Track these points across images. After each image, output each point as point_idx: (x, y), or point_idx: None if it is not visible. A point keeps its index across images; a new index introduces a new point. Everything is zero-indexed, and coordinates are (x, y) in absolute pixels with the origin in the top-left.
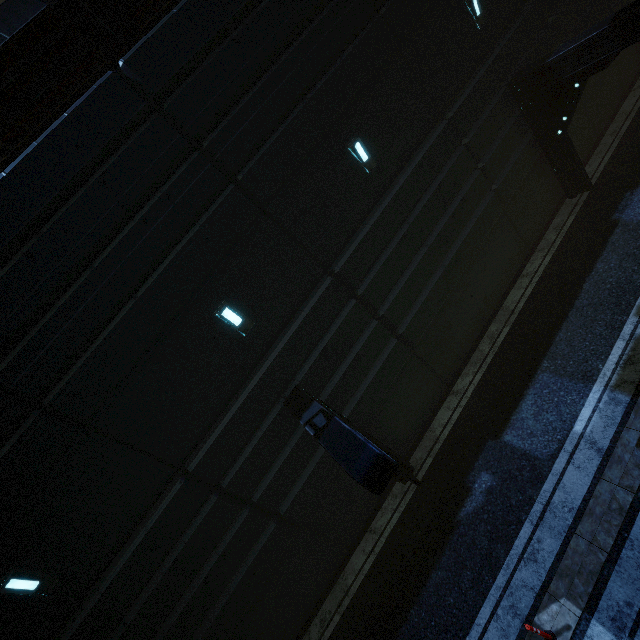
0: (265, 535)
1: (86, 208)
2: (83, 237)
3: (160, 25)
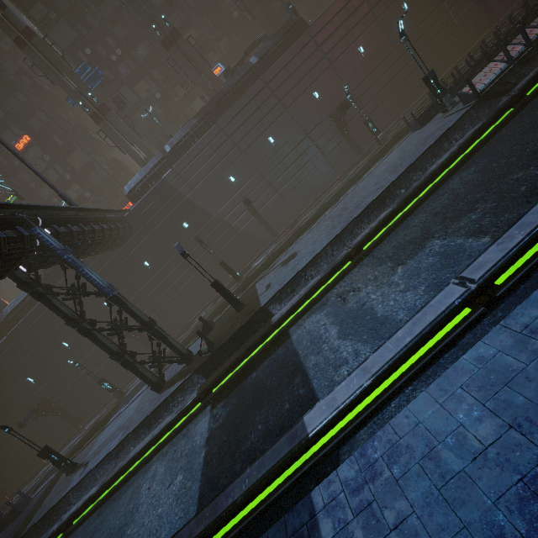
0: (39, 427)
1: (1, 360)
2: (0, 364)
3: (15, 328)
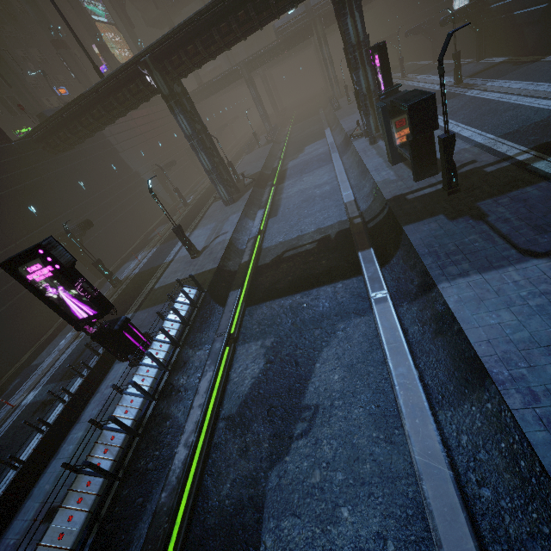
0: None
1: None
2: None
3: None
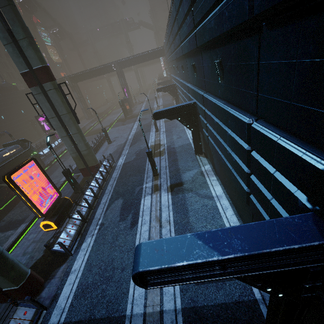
0: None
1: None
2: None
3: None
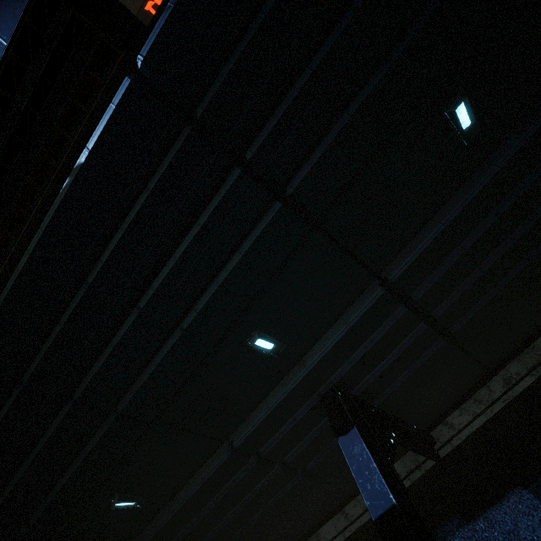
0: None
1: None
2: None
3: None
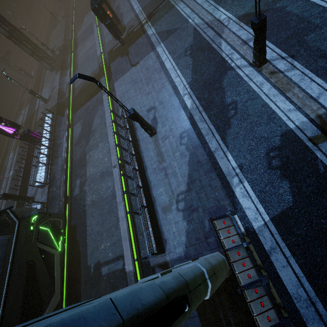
0: None
1: None
2: None
3: None
